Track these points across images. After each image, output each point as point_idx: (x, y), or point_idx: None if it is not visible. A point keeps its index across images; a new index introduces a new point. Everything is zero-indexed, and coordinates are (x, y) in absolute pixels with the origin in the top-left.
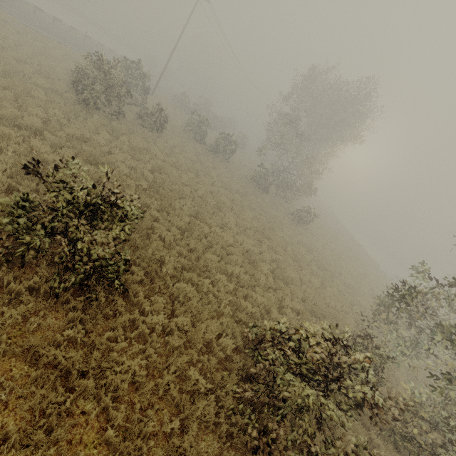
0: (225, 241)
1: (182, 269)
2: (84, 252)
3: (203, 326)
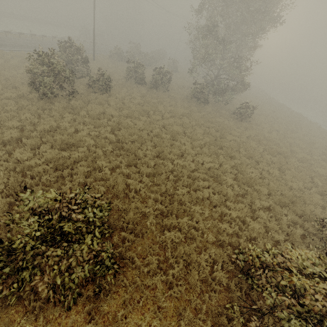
0: (188, 168)
1: (162, 212)
2: (67, 282)
3: (196, 272)
